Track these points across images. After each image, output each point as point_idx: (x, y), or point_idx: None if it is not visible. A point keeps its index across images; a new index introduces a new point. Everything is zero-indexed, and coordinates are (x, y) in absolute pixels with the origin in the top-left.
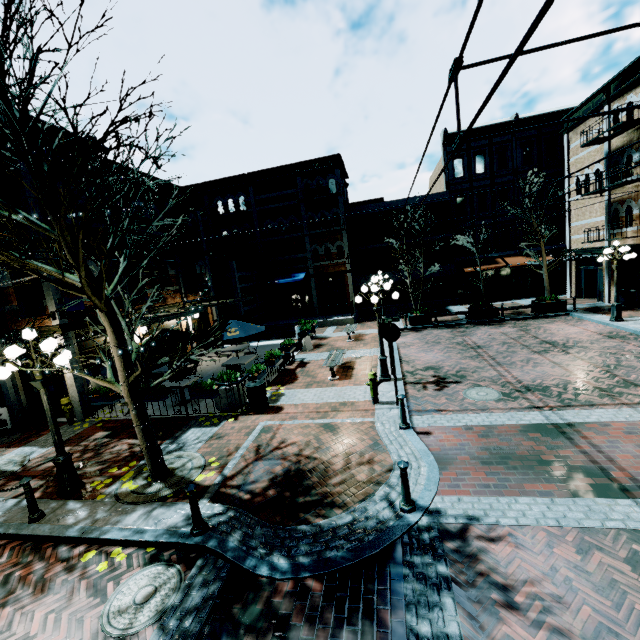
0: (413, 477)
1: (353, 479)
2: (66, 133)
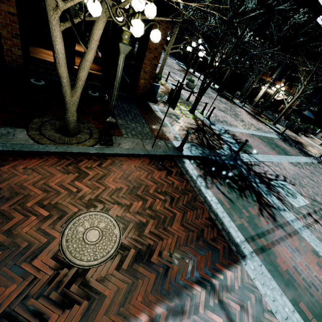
0: None
1: (310, 151)
2: (319, 5)
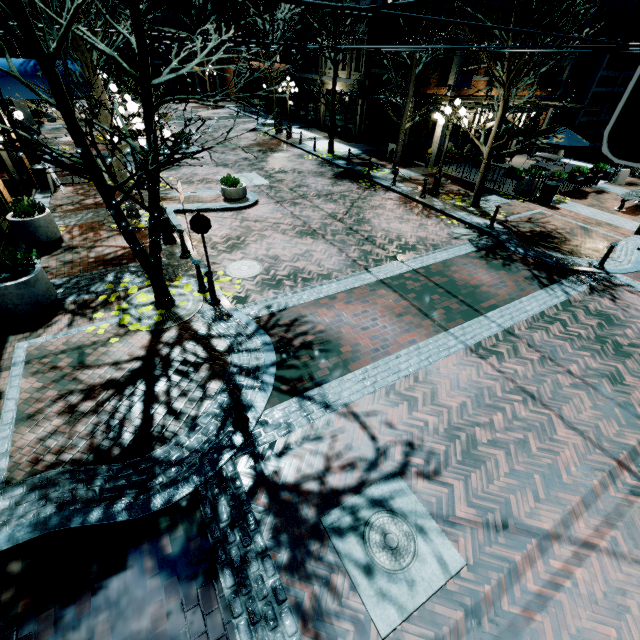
0: (616, 265)
1: (577, 251)
2: None
